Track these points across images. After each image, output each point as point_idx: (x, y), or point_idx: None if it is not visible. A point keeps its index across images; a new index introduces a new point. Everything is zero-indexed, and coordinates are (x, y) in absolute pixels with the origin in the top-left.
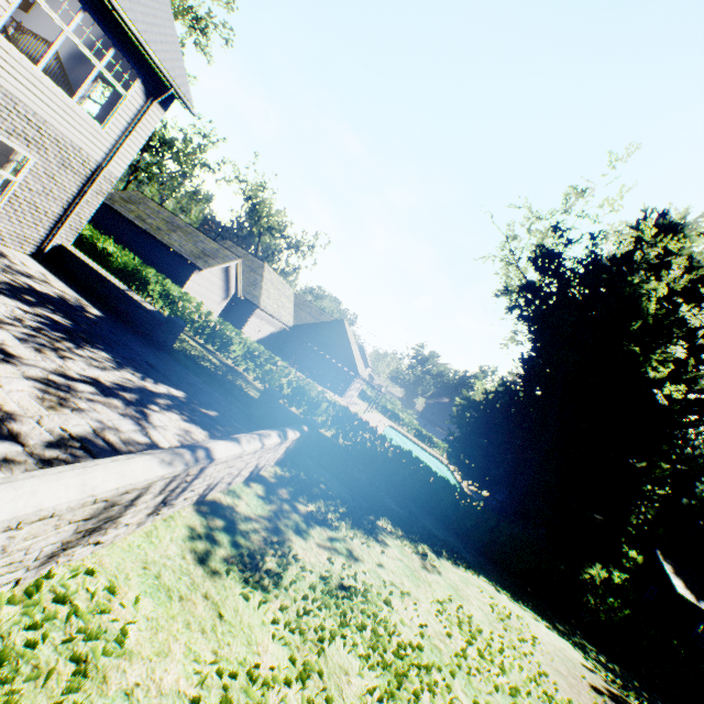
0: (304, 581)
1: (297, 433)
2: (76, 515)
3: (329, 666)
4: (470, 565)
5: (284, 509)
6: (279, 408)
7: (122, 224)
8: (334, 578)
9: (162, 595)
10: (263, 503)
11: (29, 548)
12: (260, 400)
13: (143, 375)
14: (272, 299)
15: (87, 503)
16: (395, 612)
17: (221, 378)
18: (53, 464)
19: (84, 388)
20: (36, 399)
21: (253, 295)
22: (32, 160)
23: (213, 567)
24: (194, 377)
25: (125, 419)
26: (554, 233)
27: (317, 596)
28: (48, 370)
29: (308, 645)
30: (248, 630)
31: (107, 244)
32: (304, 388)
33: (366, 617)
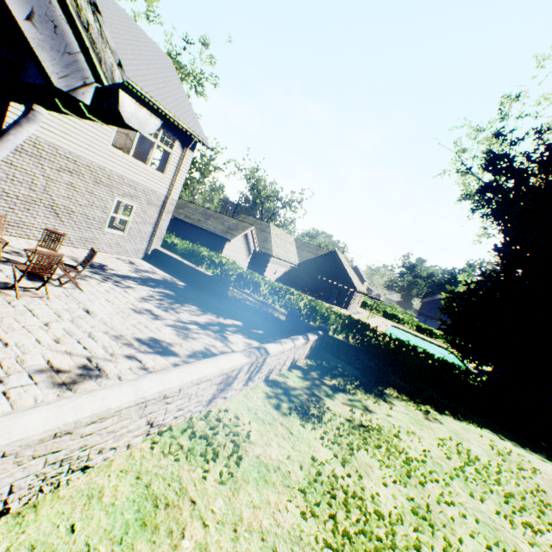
0: (335, 421)
1: (315, 336)
2: (217, 380)
3: (358, 462)
4: (472, 421)
5: (316, 383)
6: (300, 322)
7: (177, 224)
8: (356, 421)
9: (260, 421)
10: (302, 380)
11: (203, 395)
12: (287, 319)
13: (217, 315)
14: (279, 248)
15: (220, 374)
16: (403, 442)
17: (259, 310)
18: None
19: (192, 327)
20: (176, 335)
21: (266, 248)
22: (135, 206)
23: (282, 411)
24: (243, 312)
25: (216, 340)
26: (497, 139)
27: (345, 428)
28: (174, 320)
29: (343, 451)
30: (307, 440)
31: (172, 239)
32: (315, 307)
33: (381, 442)
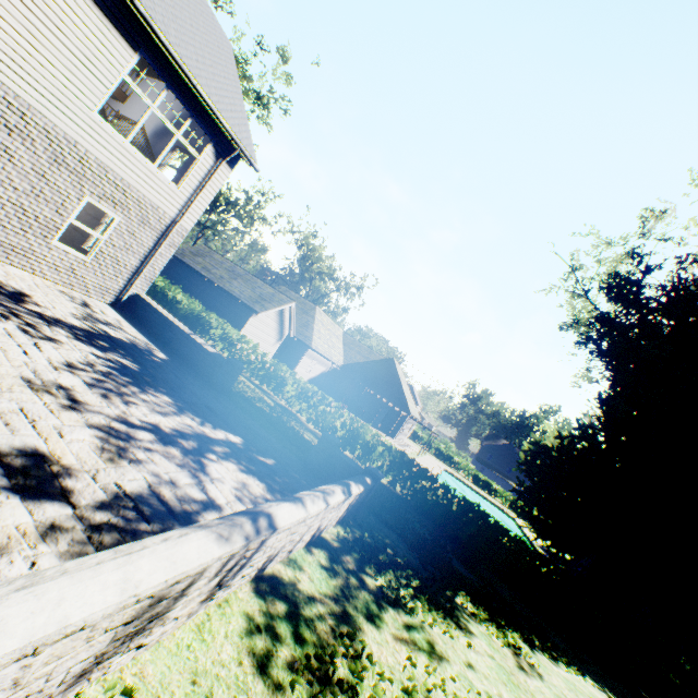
0: (383, 696)
1: (360, 487)
2: (114, 620)
3: None
4: (570, 660)
5: (350, 584)
6: (338, 456)
7: (190, 275)
8: (419, 689)
9: None
10: (327, 576)
11: (51, 672)
12: (317, 447)
13: (202, 420)
14: (322, 339)
15: (128, 603)
16: None
17: (276, 421)
18: (102, 531)
19: (143, 436)
20: (95, 450)
21: (305, 336)
22: (117, 219)
23: (275, 676)
24: (251, 421)
25: (182, 471)
26: (632, 259)
27: None
28: (111, 416)
29: None
30: None
31: (176, 293)
32: (357, 430)
33: None
